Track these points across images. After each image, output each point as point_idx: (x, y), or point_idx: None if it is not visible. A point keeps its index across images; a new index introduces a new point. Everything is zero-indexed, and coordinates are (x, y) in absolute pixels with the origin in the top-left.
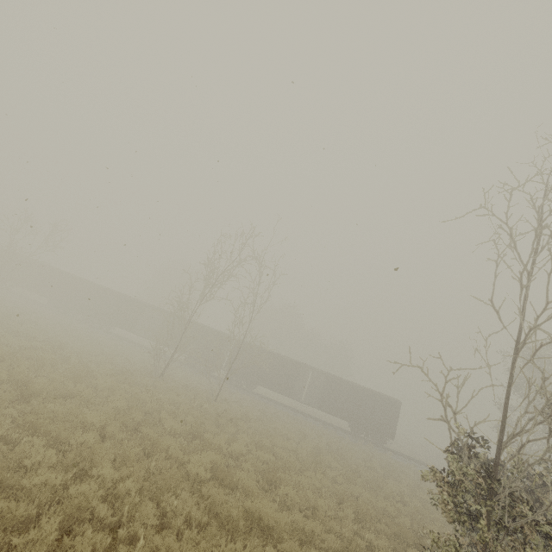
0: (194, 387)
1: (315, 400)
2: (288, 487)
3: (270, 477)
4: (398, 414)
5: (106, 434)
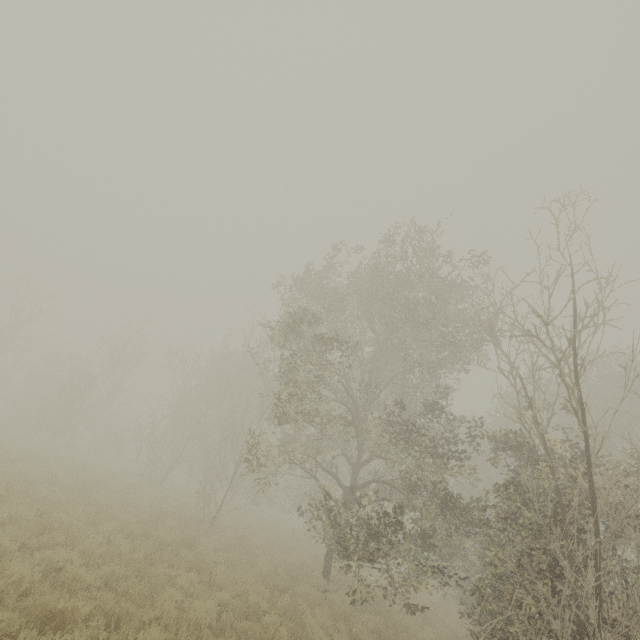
0: None
1: None
2: None
3: None
4: None
5: None
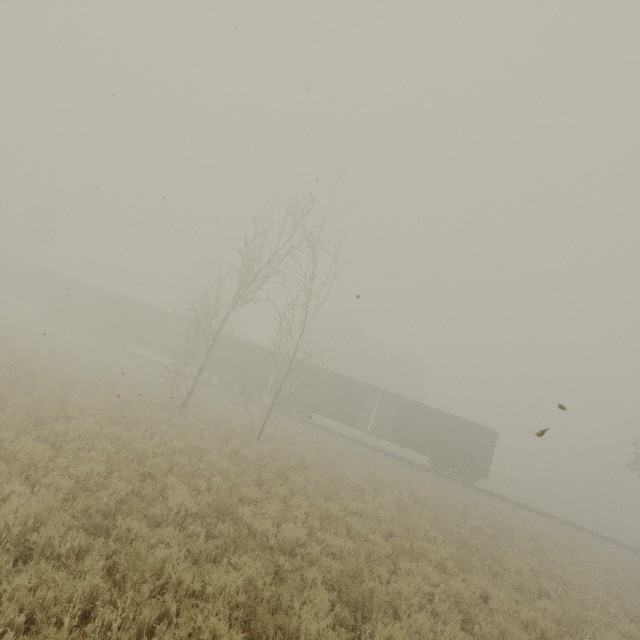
0: (229, 421)
1: (384, 430)
2: (391, 628)
3: (352, 594)
4: (493, 447)
5: (33, 547)
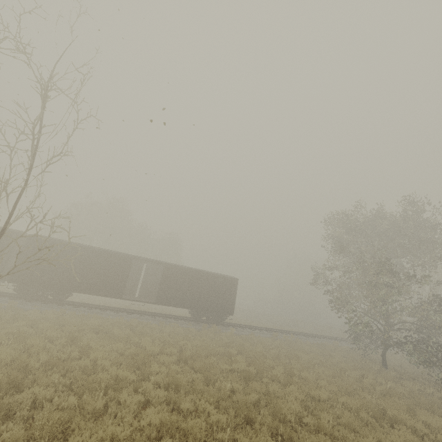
0: None
1: (151, 294)
2: None
3: None
4: (235, 290)
5: None
